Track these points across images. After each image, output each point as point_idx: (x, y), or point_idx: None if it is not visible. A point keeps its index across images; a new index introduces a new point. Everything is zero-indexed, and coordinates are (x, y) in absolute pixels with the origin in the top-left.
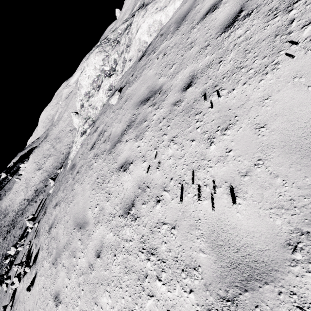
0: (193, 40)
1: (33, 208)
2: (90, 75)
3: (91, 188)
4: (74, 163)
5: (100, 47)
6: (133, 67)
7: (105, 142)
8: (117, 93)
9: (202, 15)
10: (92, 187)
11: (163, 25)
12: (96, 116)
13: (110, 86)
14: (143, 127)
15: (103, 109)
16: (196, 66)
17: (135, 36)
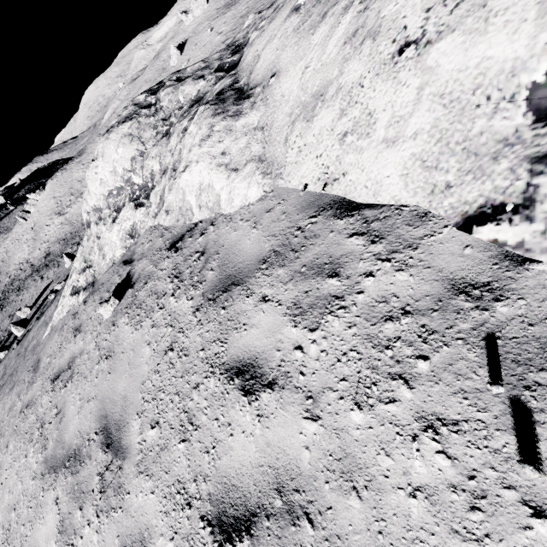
0: (195, 418)
1: (35, 288)
2: (105, 180)
3: (4, 516)
4: (40, 361)
5: (134, 124)
6: (161, 247)
7: (56, 417)
8: (112, 302)
9: (236, 358)
10: (5, 516)
11: (220, 211)
12: (100, 273)
13: (133, 228)
14: (74, 518)
15: (107, 278)
16: (157, 528)
17: (181, 174)
